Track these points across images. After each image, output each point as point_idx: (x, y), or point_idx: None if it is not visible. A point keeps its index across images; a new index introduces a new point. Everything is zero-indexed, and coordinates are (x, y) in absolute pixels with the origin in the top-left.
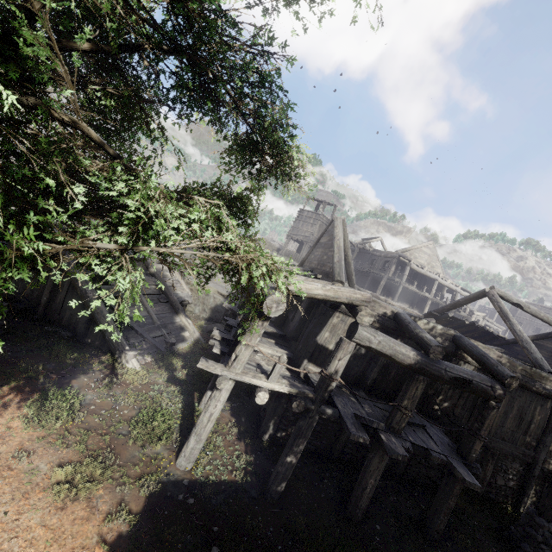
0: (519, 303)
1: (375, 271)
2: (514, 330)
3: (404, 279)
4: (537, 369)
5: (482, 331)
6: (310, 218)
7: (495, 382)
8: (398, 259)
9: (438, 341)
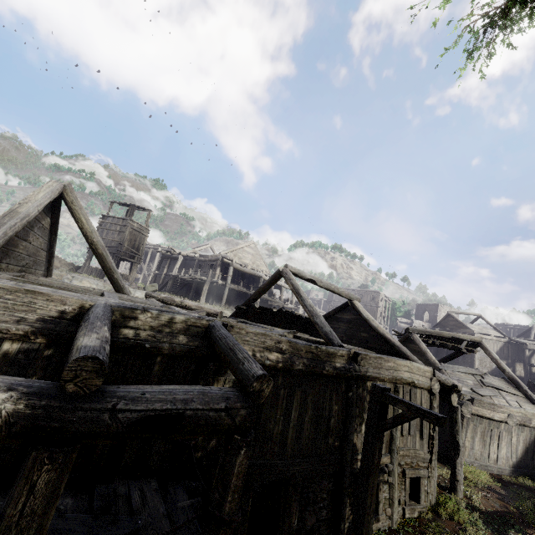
0: (312, 278)
1: (199, 276)
2: (305, 306)
3: (228, 280)
4: (326, 346)
5: (293, 317)
6: (115, 225)
7: (236, 396)
8: (222, 261)
9: (181, 341)
